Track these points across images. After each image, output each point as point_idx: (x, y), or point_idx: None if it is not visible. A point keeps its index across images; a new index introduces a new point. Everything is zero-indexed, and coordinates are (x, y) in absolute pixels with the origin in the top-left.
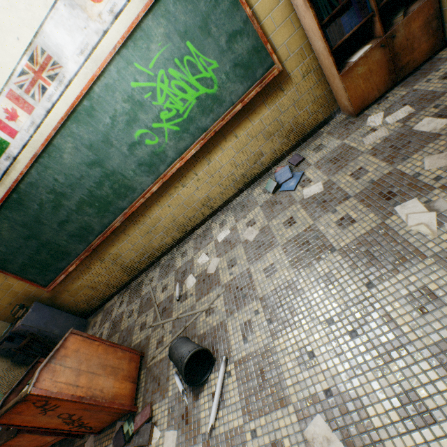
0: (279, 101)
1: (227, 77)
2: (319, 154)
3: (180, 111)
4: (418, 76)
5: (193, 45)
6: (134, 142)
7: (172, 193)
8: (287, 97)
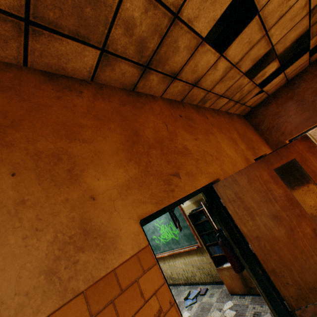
0: (201, 257)
1: (181, 237)
2: (207, 298)
3: (166, 238)
4: (259, 299)
5: (172, 222)
6: (152, 238)
7: (160, 262)
8: (205, 257)
